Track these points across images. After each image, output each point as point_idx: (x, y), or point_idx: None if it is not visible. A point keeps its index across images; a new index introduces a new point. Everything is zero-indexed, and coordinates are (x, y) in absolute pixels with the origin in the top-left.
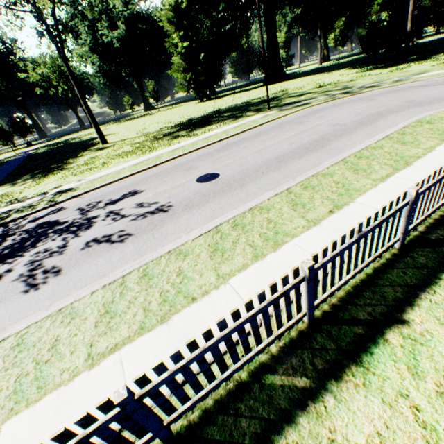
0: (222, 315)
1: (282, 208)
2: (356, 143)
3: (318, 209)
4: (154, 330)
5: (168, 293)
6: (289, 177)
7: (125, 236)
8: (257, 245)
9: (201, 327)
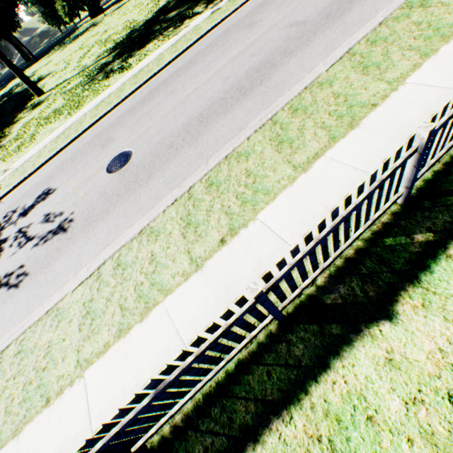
0: (64, 433)
1: (173, 231)
2: (306, 71)
3: (210, 236)
4: (6, 447)
5: (29, 387)
6: (203, 159)
7: (23, 276)
8: (127, 308)
9: (43, 449)
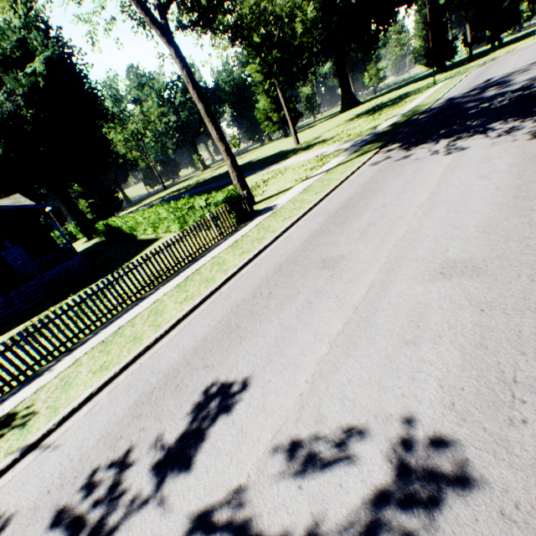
0: None
1: None
2: None
3: None
4: None
5: None
6: None
7: None
8: None
9: None
